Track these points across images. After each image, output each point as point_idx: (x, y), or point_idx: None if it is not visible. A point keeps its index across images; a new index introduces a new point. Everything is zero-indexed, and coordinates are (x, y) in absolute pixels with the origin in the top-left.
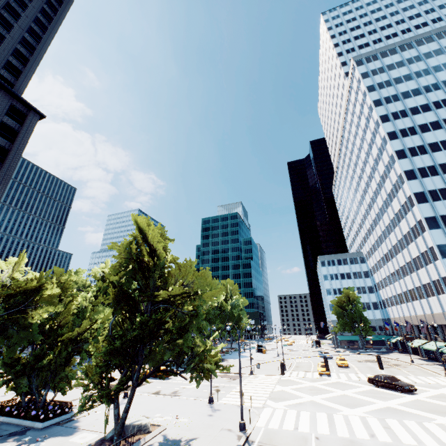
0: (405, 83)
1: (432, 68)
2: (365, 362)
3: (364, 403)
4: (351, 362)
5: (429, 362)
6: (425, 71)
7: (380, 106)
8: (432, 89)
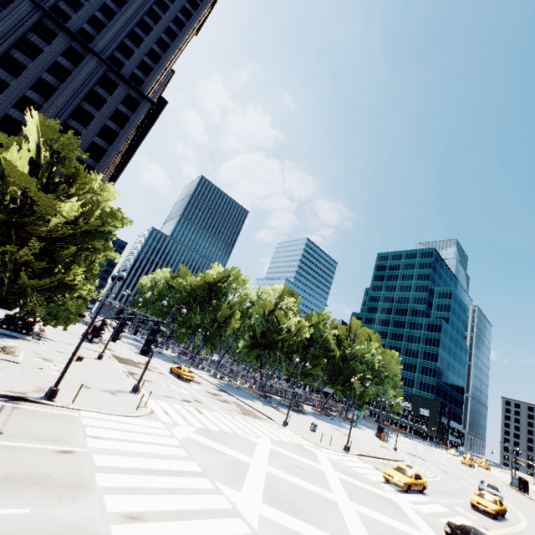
0: None
1: None
2: None
3: (324, 523)
4: None
5: None
6: None
7: None
8: None
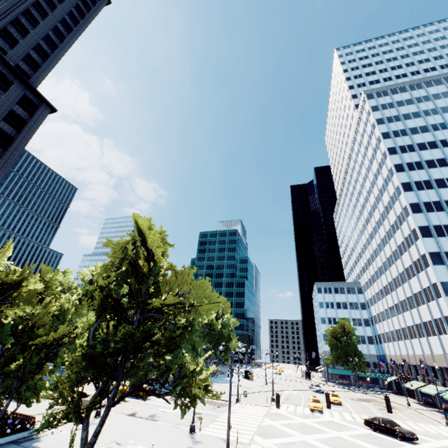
0: (413, 119)
1: (440, 109)
2: (359, 400)
3: None
4: (344, 399)
5: (427, 408)
6: (433, 110)
7: (388, 138)
8: (439, 128)
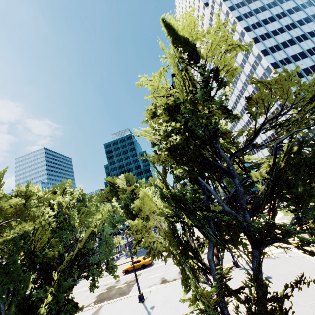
0: (254, 3)
1: None
2: None
3: None
4: None
5: None
6: None
7: (242, 20)
8: (272, 6)
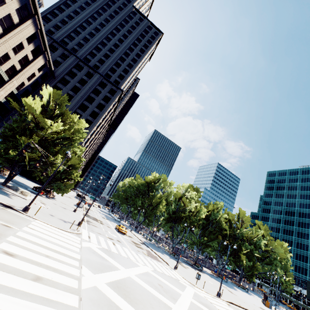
0: None
1: None
2: None
3: None
4: None
5: None
6: None
7: None
8: None
